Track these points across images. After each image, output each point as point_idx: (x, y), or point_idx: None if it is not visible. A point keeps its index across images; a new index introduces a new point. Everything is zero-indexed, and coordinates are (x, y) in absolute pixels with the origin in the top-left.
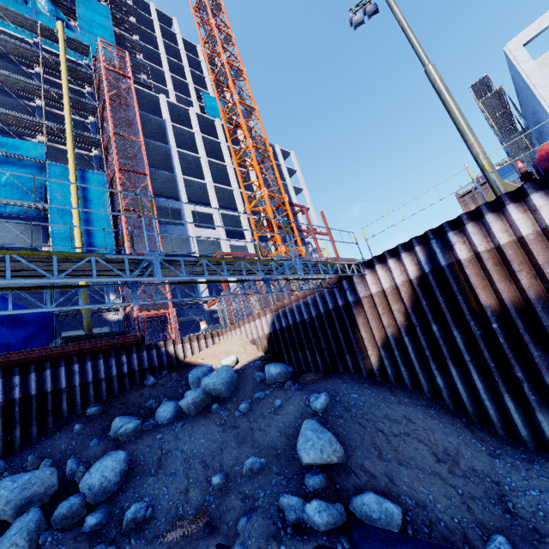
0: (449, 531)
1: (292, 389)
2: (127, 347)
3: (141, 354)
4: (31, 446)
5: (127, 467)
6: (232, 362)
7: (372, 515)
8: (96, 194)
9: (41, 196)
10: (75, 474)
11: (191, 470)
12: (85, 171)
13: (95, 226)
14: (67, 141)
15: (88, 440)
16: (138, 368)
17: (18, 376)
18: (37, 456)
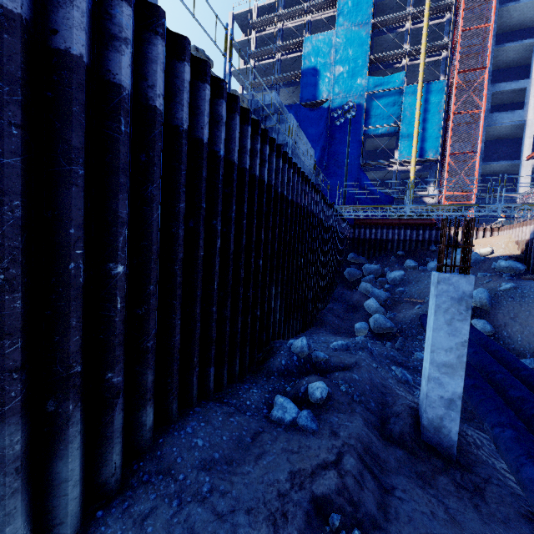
0: (512, 349)
1: (505, 278)
2: (424, 226)
3: (431, 232)
4: (375, 258)
5: (404, 278)
6: (486, 252)
7: (477, 325)
8: (434, 103)
9: (398, 116)
10: (387, 273)
11: (426, 288)
12: (429, 84)
13: (428, 132)
14: (420, 61)
15: (395, 264)
16: (427, 239)
17: (374, 229)
18: (376, 262)
